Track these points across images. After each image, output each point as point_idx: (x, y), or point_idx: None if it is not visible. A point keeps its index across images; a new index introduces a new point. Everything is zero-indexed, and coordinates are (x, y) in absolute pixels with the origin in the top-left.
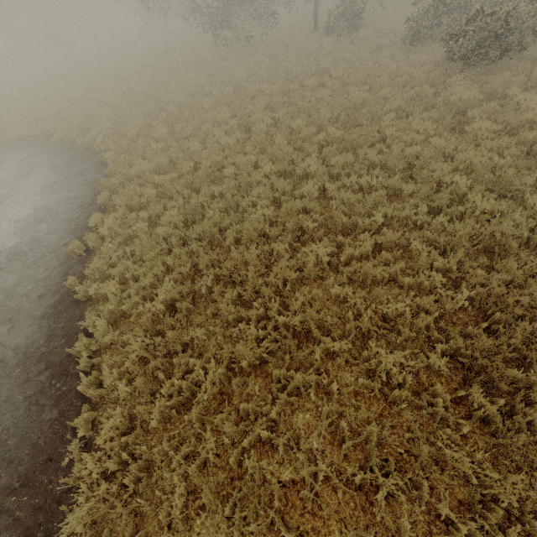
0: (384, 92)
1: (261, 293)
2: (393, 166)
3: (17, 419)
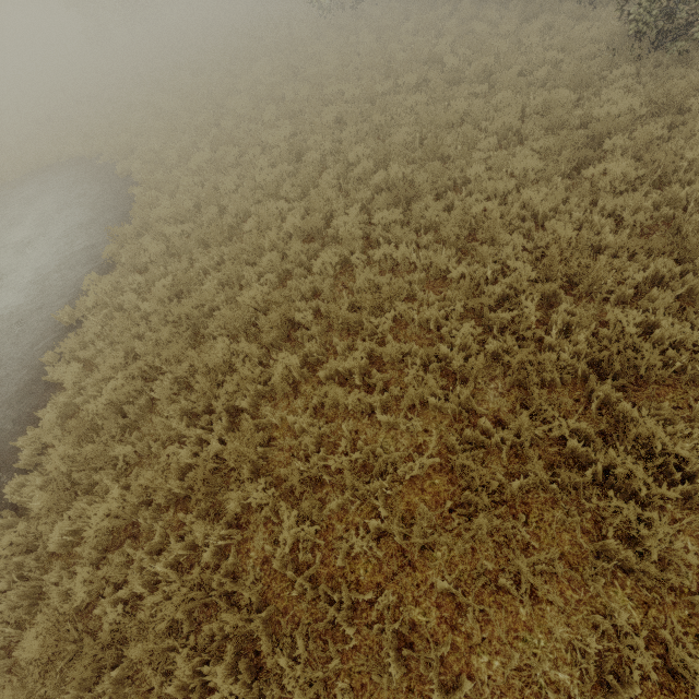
0: (501, 99)
1: (214, 406)
2: (443, 235)
3: None
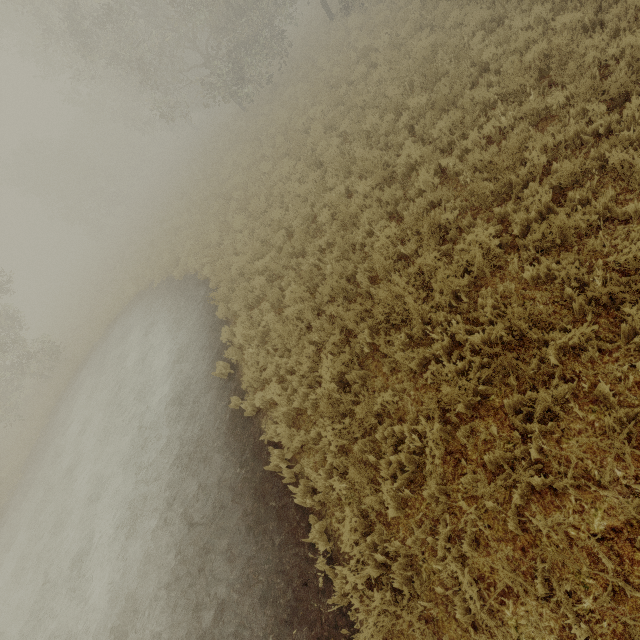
0: (453, 19)
1: (433, 321)
2: (518, 88)
3: (254, 552)
